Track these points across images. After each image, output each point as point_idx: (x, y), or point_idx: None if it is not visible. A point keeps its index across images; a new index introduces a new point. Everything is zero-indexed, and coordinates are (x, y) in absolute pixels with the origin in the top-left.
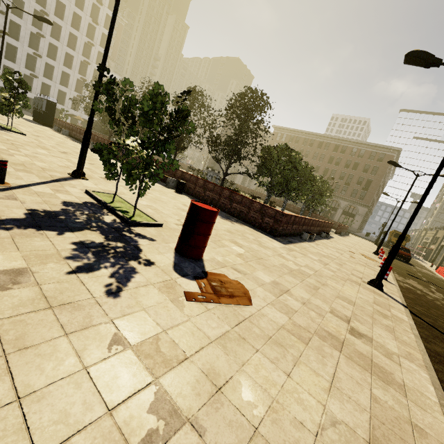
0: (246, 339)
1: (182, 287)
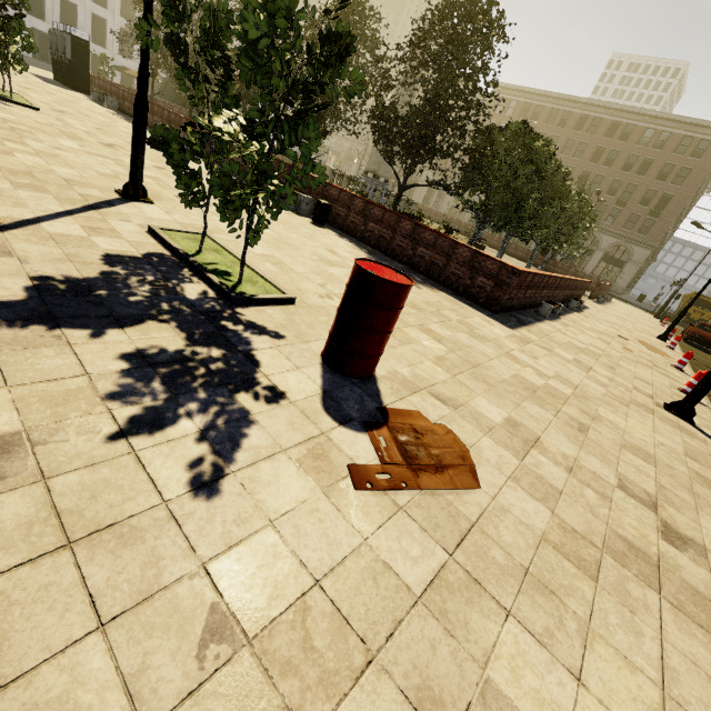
0: (482, 583)
1: (342, 453)
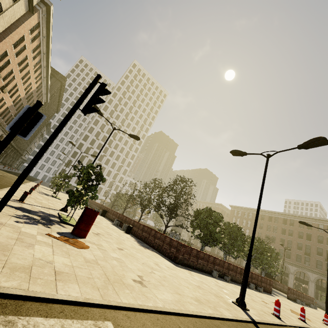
0: (53, 246)
1: (51, 233)
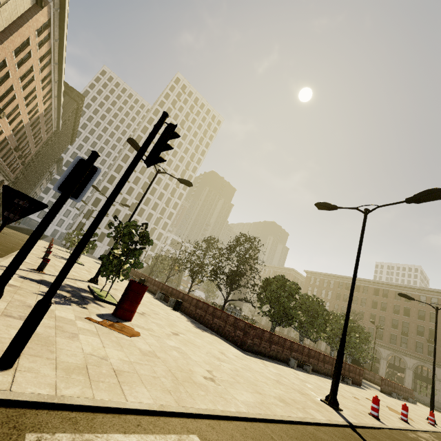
0: (100, 335)
1: (90, 317)
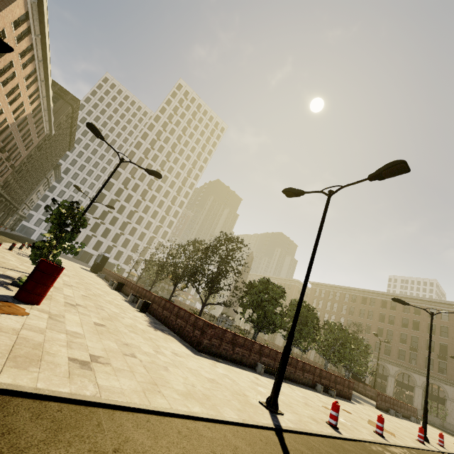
0: None
1: None
